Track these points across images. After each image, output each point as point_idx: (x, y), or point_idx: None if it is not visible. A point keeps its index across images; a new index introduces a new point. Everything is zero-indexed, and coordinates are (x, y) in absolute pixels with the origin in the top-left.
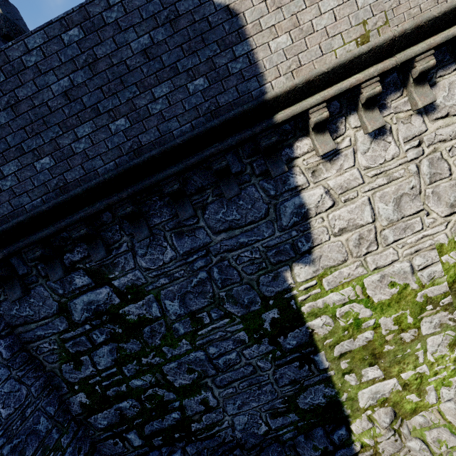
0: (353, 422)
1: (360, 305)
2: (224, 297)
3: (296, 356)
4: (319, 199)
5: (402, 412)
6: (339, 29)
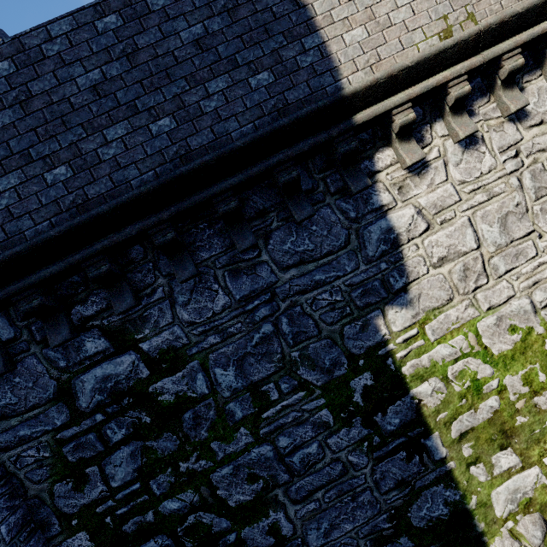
0: (490, 542)
1: (476, 360)
2: (297, 359)
3: (400, 442)
4: (410, 221)
5: None
6: (419, 23)
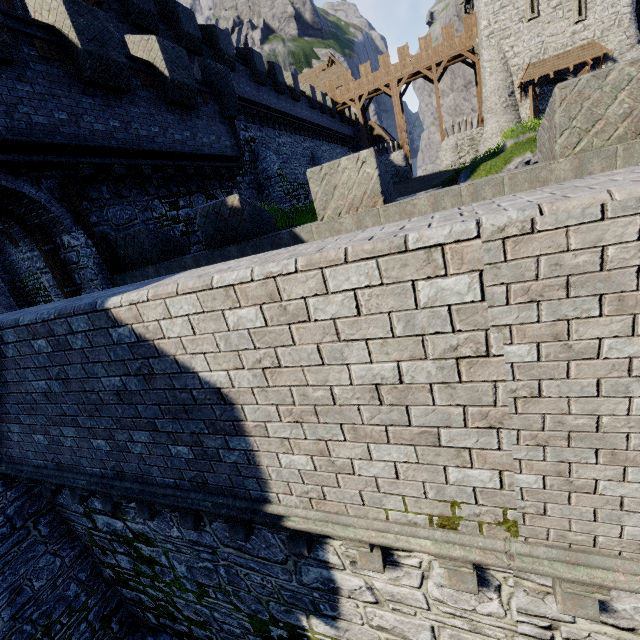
0: None
1: None
2: (230, 591)
3: None
4: (356, 587)
5: None
6: (401, 490)
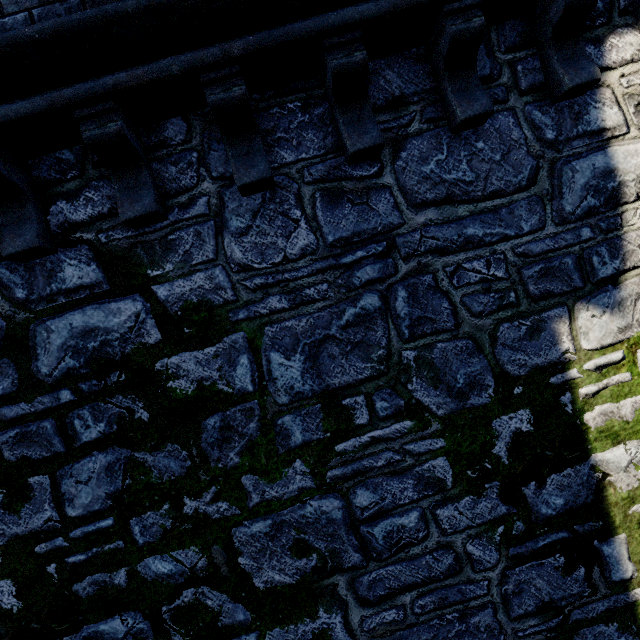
0: None
1: None
2: (410, 363)
3: (559, 539)
4: None
5: None
6: None
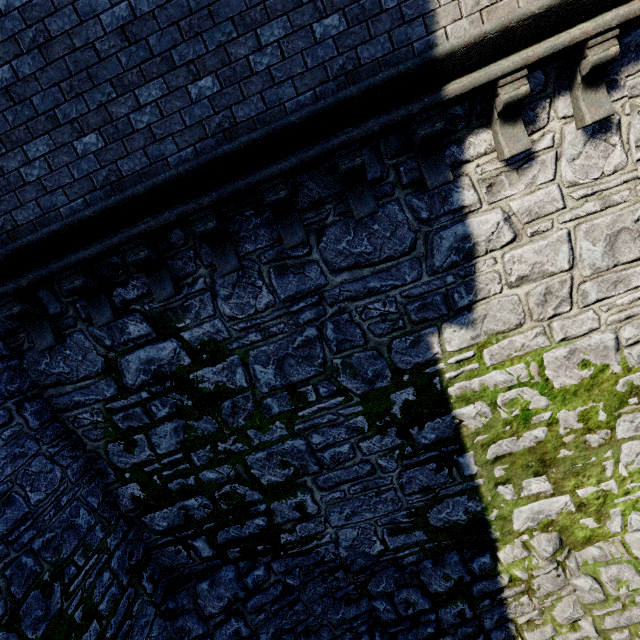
0: (501, 548)
1: (533, 390)
2: (338, 366)
3: (432, 455)
4: (494, 229)
5: (571, 540)
6: None
